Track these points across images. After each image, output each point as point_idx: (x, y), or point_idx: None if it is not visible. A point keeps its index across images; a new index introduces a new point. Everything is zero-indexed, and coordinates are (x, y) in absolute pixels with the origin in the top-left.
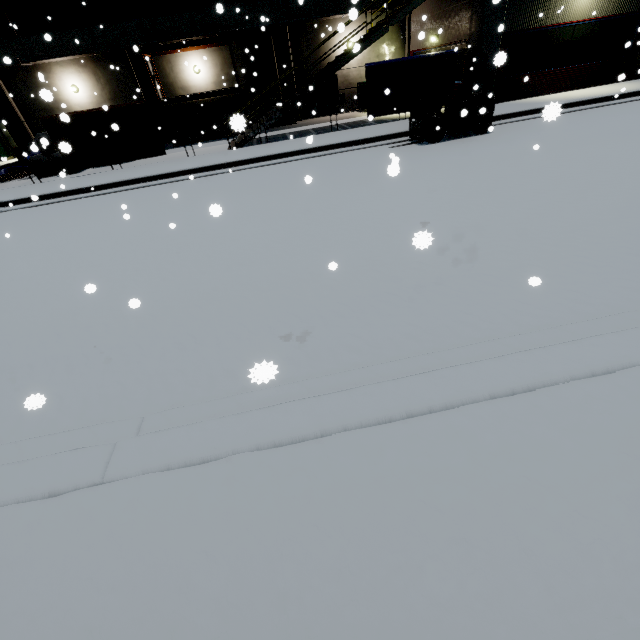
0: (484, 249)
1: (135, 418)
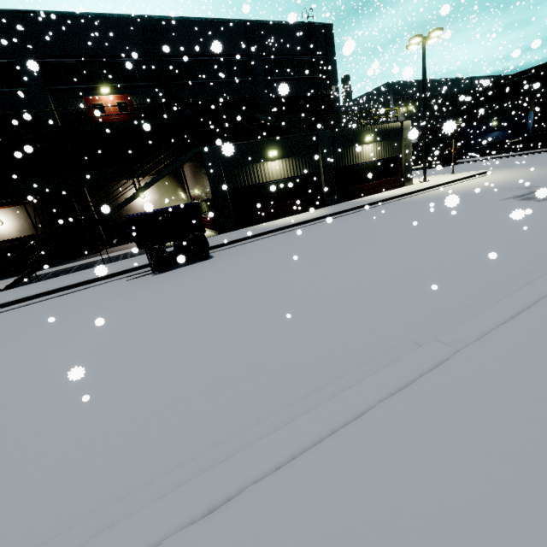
0: (11, 444)
1: None
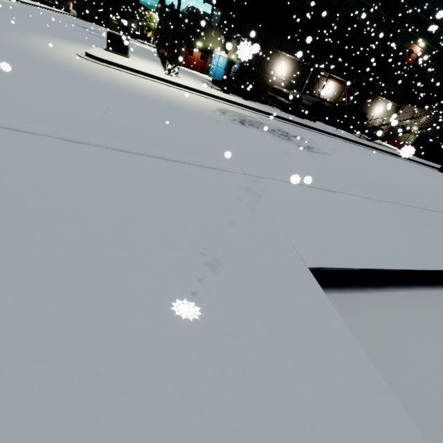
0: None
1: None
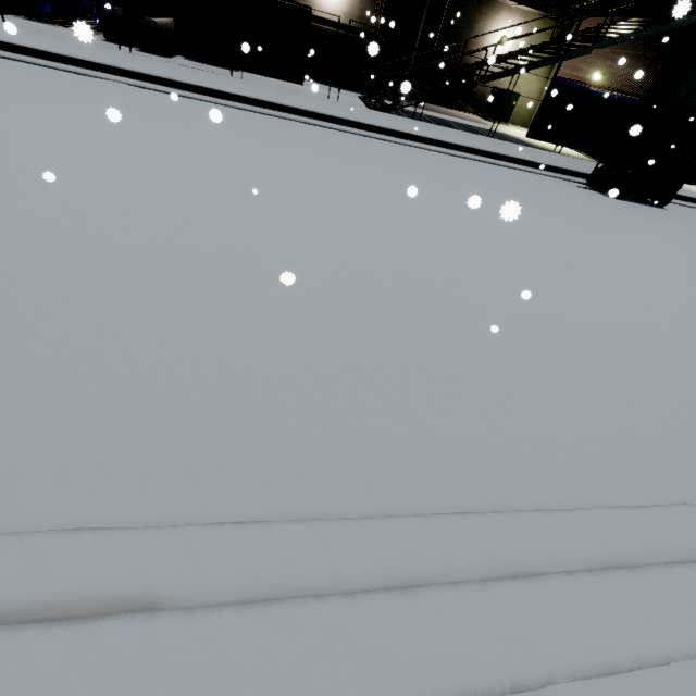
0: None
1: None
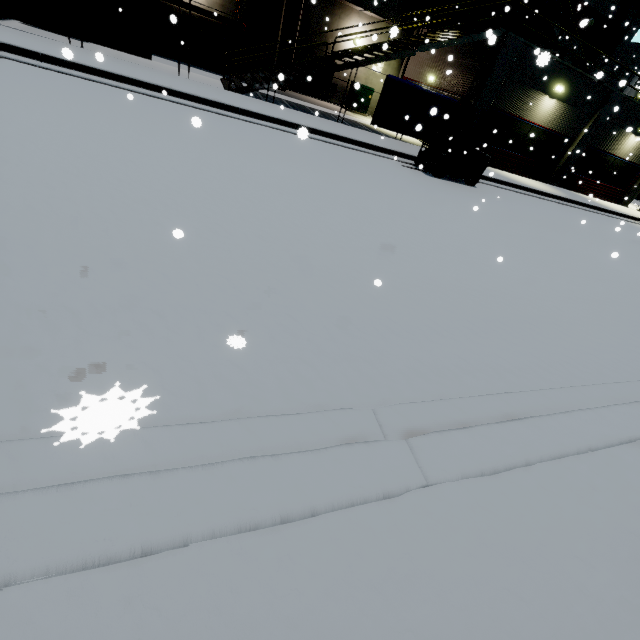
0: (541, 300)
1: (366, 409)
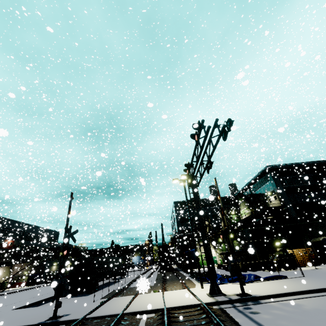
0: None
1: None
